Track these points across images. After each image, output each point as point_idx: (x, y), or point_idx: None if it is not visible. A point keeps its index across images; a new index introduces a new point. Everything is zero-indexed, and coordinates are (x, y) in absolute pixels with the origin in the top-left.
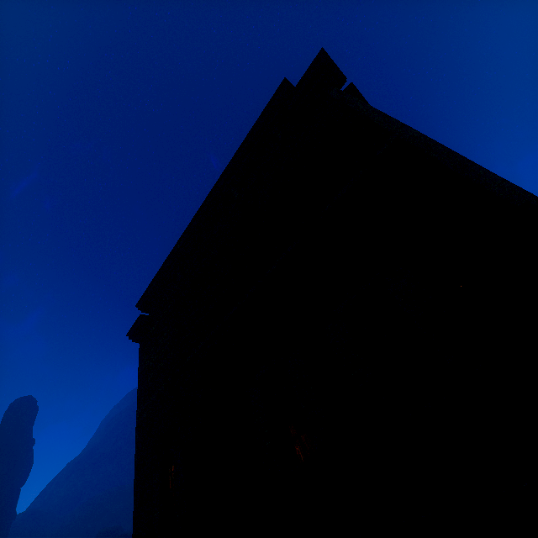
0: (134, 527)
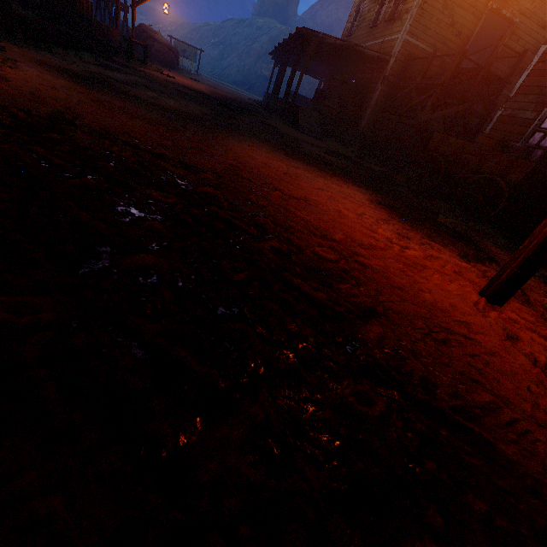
0: (343, 31)
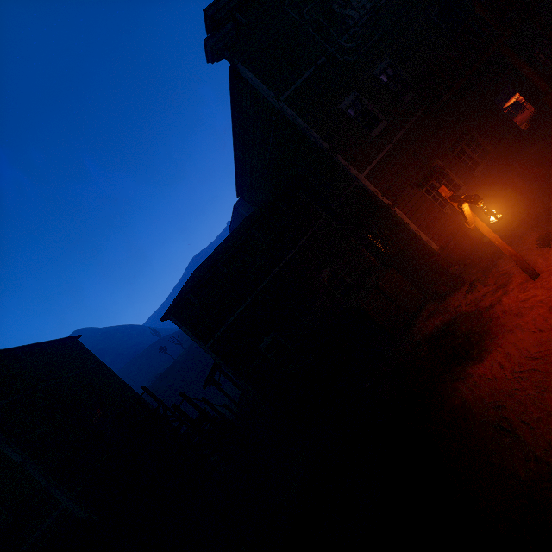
0: None
